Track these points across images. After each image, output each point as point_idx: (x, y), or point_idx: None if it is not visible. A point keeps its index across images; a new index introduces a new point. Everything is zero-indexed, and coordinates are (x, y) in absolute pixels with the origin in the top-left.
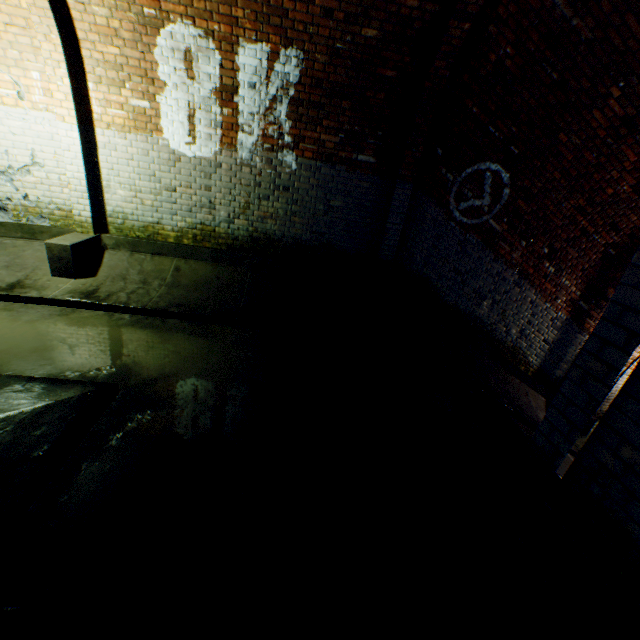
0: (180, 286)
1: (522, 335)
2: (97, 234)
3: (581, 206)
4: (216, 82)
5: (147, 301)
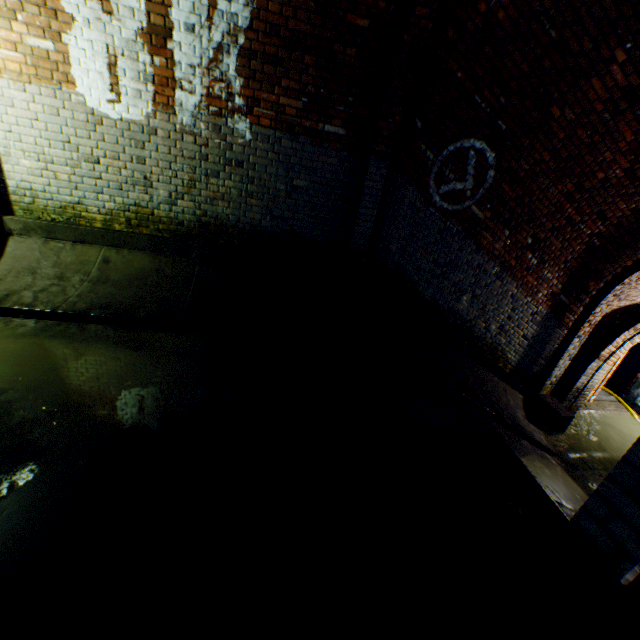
0: (108, 282)
1: (502, 331)
2: None
3: (569, 192)
4: (142, 20)
5: (60, 302)
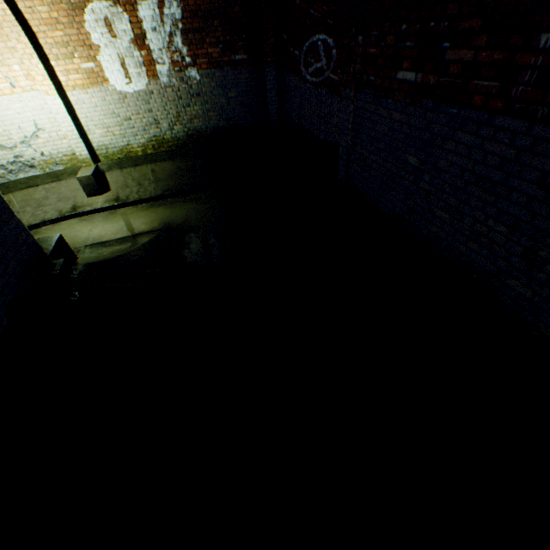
0: (161, 180)
1: None
2: (95, 165)
3: None
4: (131, 35)
5: (150, 194)
